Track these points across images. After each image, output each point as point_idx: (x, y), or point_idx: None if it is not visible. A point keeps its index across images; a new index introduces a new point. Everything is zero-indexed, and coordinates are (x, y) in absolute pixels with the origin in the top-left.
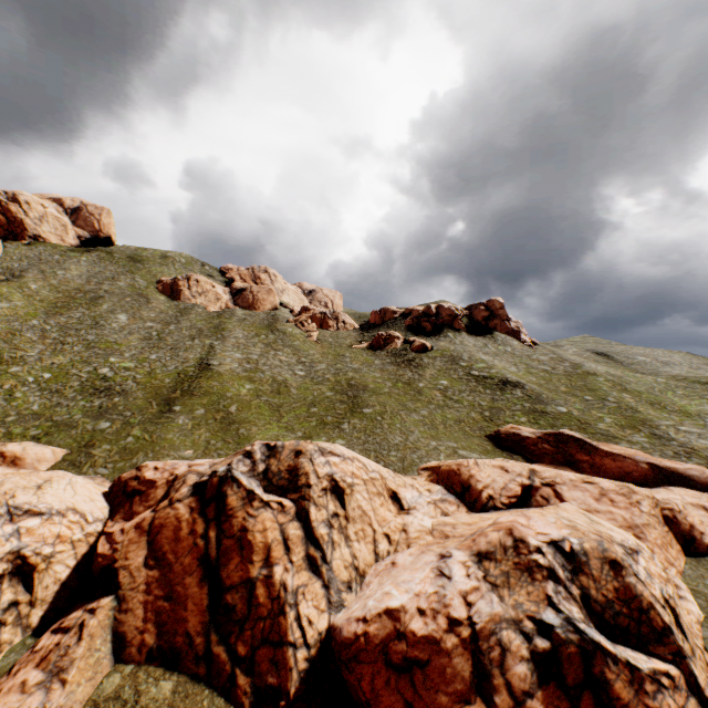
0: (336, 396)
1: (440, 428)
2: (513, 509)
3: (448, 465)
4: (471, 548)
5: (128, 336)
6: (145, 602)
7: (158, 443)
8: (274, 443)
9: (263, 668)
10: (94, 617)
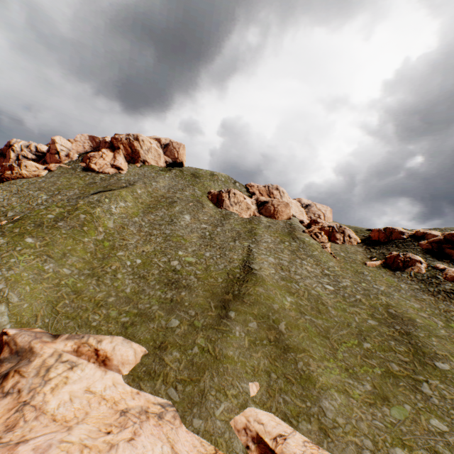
0: (382, 328)
1: None
2: None
3: None
4: None
5: (190, 233)
6: None
7: (220, 361)
8: None
9: None
10: None
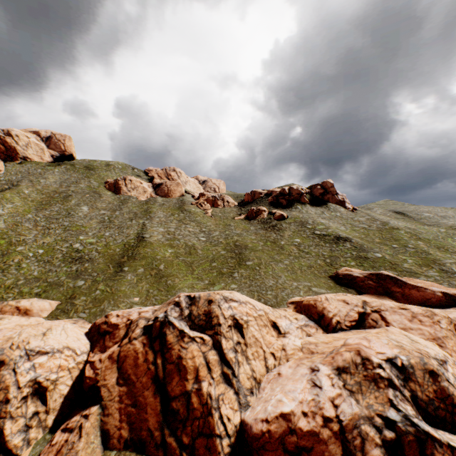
0: (228, 254)
1: (298, 273)
2: (354, 330)
3: (307, 300)
4: (332, 364)
5: (90, 221)
6: (119, 408)
7: (116, 293)
8: (193, 295)
9: (201, 452)
10: (88, 421)
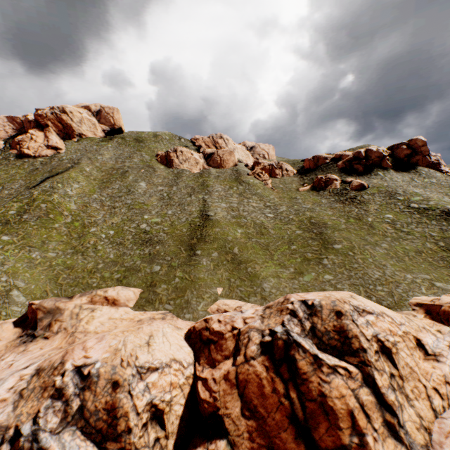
0: (305, 234)
1: (406, 260)
2: None
3: None
4: None
5: (150, 198)
6: (251, 448)
7: (196, 282)
8: (311, 302)
9: None
10: None
